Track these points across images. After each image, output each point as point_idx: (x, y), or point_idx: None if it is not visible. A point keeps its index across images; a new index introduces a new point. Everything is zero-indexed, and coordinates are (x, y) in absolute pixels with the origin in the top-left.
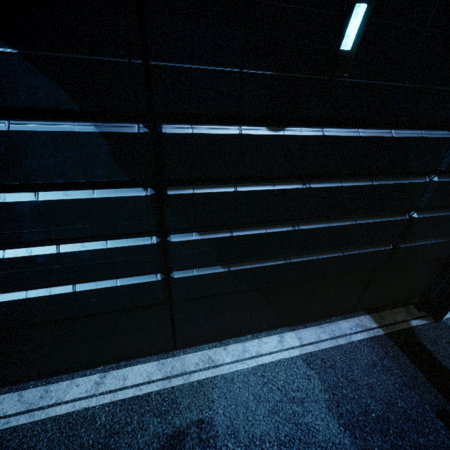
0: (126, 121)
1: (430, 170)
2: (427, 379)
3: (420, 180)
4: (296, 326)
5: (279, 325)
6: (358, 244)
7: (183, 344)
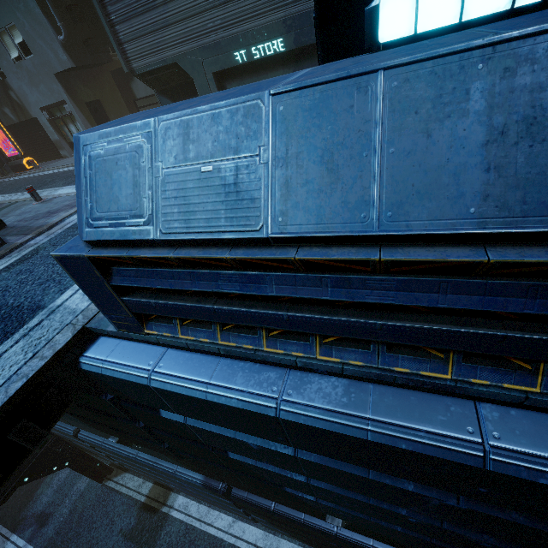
0: None
1: None
2: None
3: None
4: None
5: None
6: None
7: None
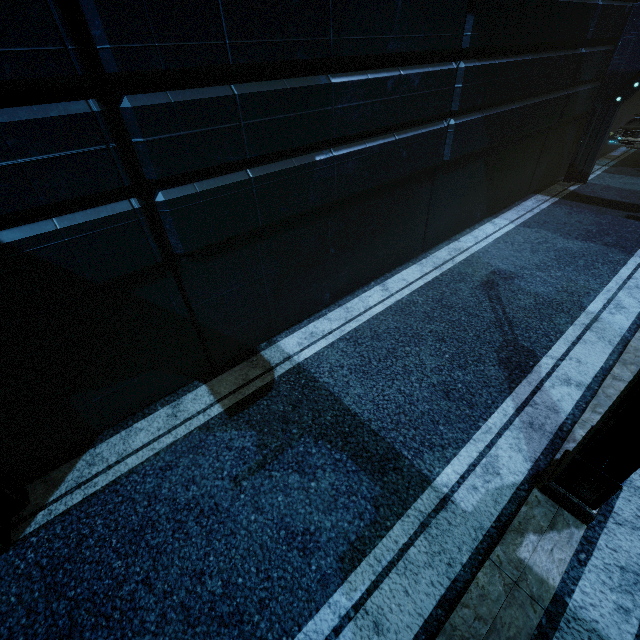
0: None
1: None
2: (607, 208)
3: (594, 2)
4: (495, 215)
5: (486, 214)
6: (553, 86)
7: (428, 243)
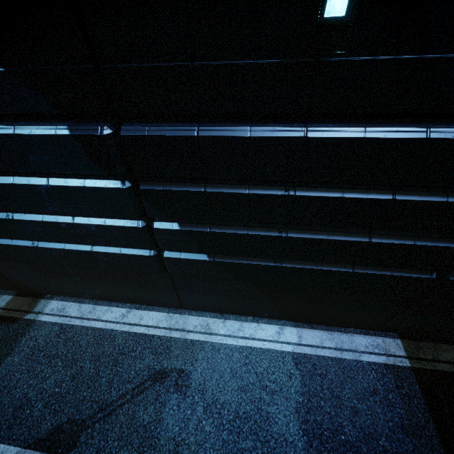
0: (99, 120)
1: None
2: (439, 435)
3: None
4: (302, 324)
5: (282, 317)
6: (375, 264)
7: (188, 306)
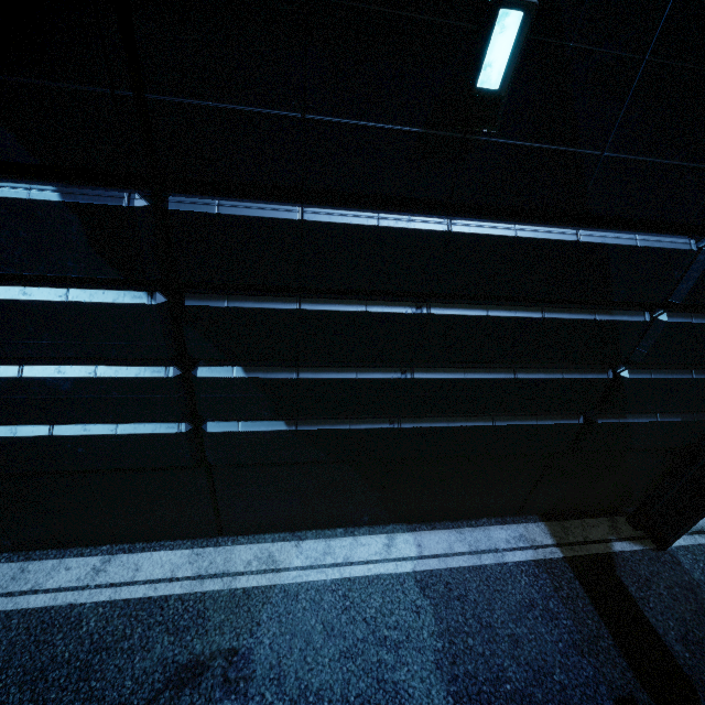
0: (119, 185)
1: (652, 302)
2: (616, 643)
3: (632, 317)
4: (418, 525)
5: (390, 519)
6: (521, 411)
7: (232, 529)
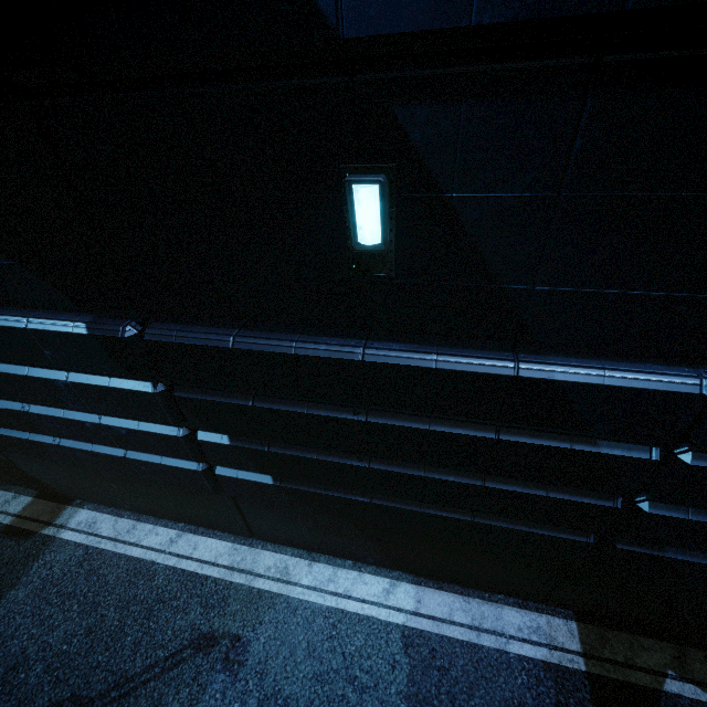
0: (126, 314)
1: (655, 441)
2: None
3: (629, 452)
4: (425, 580)
5: (395, 567)
6: (501, 515)
7: (262, 536)
